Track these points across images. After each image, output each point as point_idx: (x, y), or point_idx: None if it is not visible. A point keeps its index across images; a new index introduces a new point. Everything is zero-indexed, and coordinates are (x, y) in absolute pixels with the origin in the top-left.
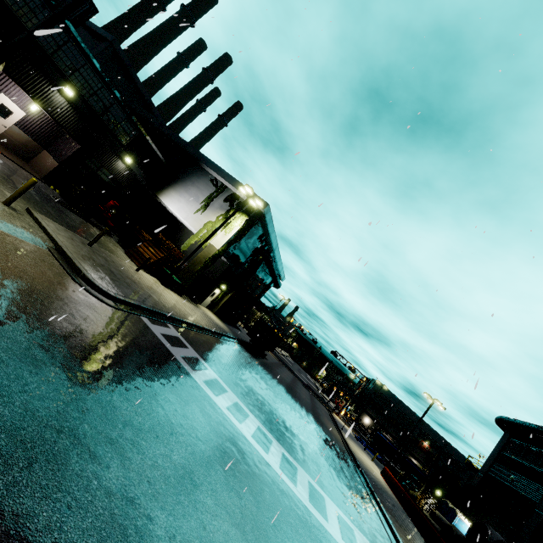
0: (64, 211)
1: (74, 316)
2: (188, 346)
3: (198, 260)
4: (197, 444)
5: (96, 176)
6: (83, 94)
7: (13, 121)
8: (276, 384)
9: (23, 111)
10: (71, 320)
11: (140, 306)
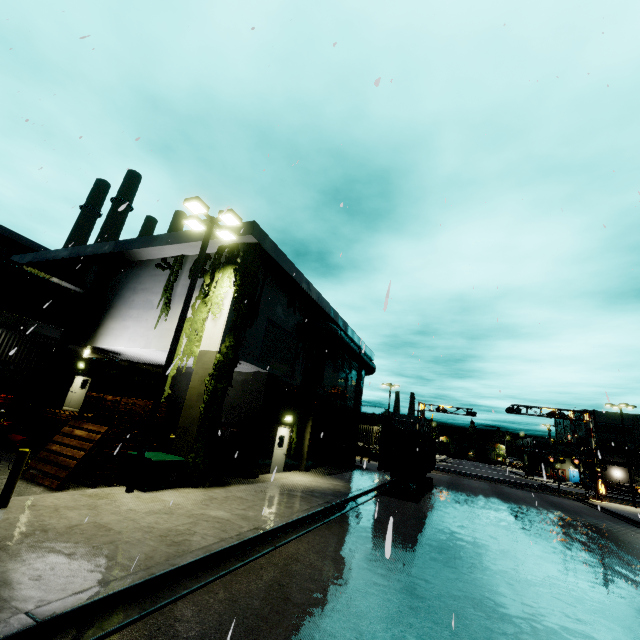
0: None
1: None
2: None
3: (194, 393)
4: None
5: None
6: None
7: None
8: (504, 535)
9: None
10: None
11: None
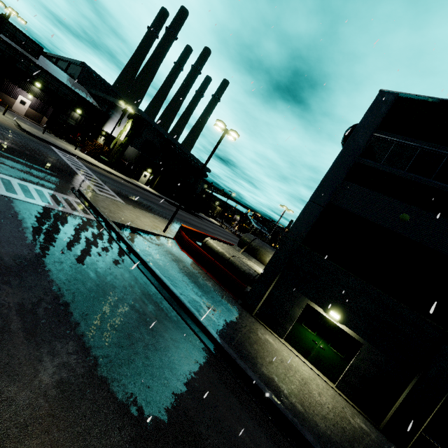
0: (45, 132)
1: (5, 125)
2: (77, 160)
3: (115, 148)
4: (28, 144)
5: (67, 123)
6: (45, 85)
7: (28, 106)
8: (173, 209)
9: (30, 101)
10: (3, 125)
11: (51, 143)
